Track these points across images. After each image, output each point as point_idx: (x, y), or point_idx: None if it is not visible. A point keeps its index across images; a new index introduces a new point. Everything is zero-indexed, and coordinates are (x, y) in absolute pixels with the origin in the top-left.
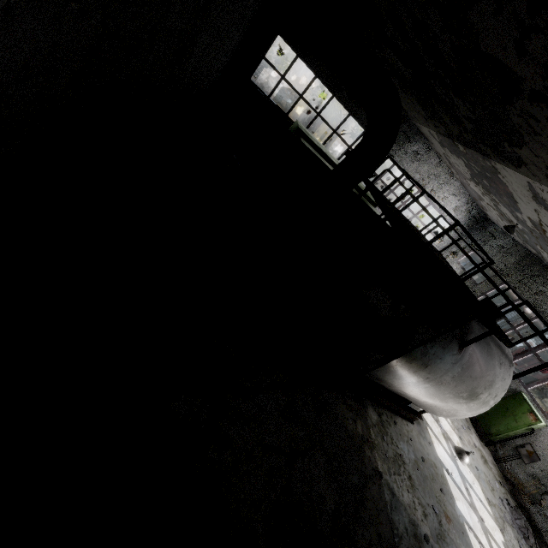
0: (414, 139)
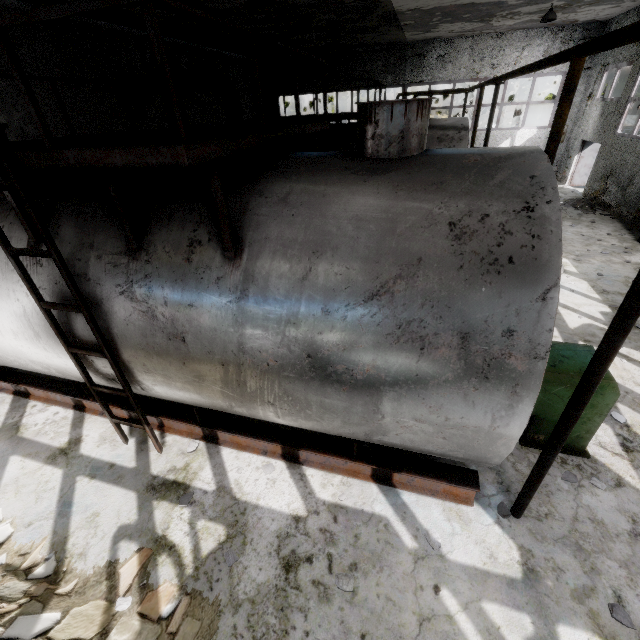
0: (427, 50)
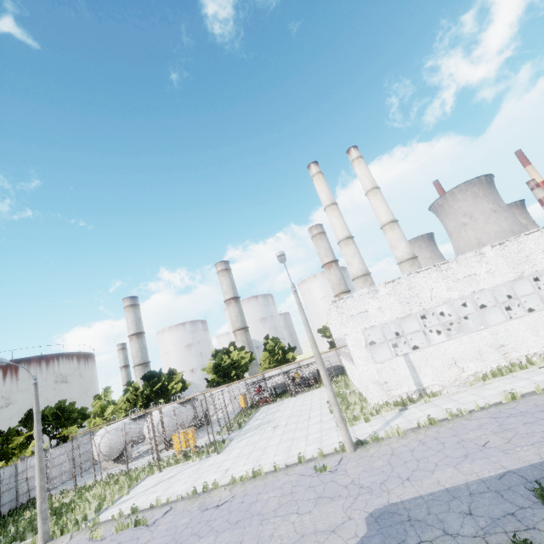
0: None
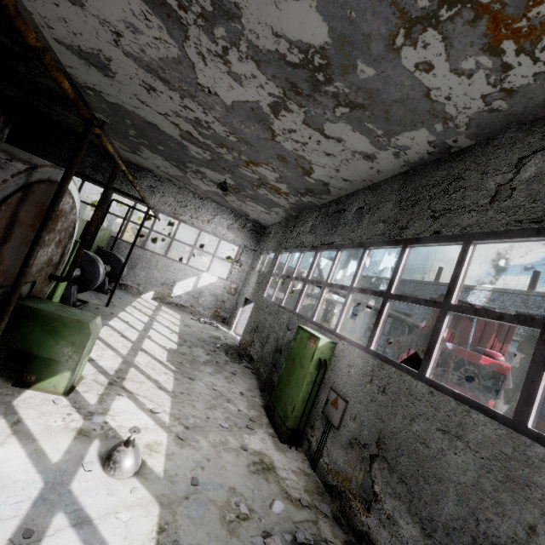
0: (140, 175)
